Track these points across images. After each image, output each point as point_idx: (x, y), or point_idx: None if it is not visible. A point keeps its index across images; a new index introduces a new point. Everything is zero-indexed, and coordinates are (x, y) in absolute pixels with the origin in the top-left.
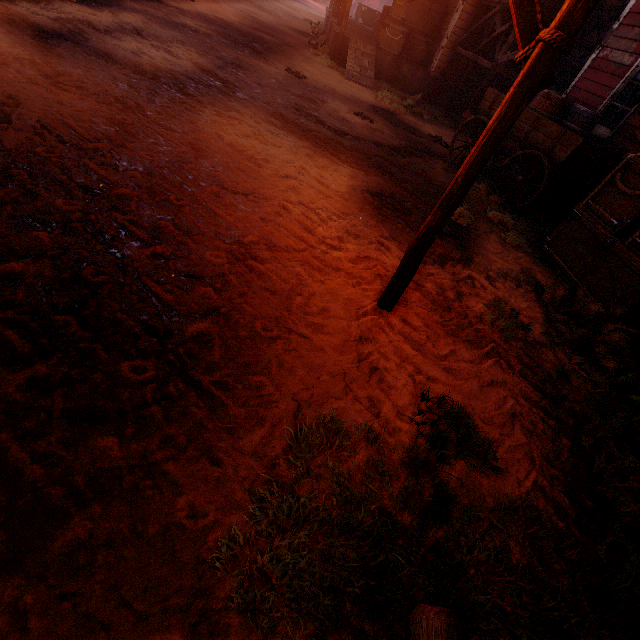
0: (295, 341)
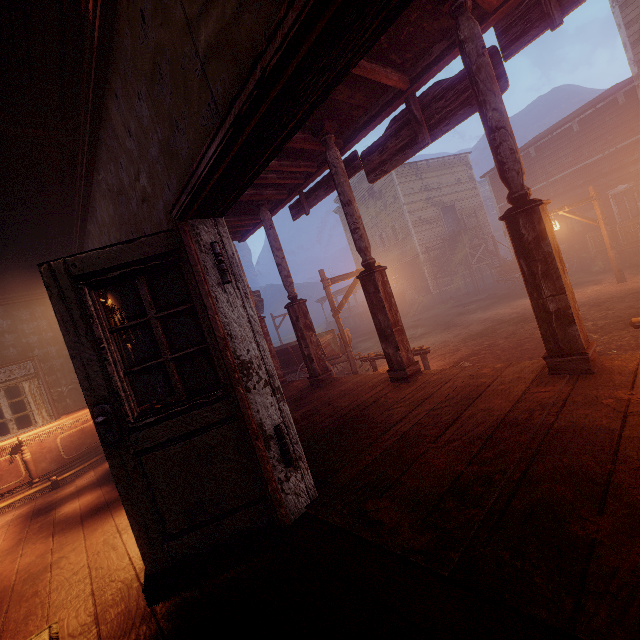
0: (633, 287)
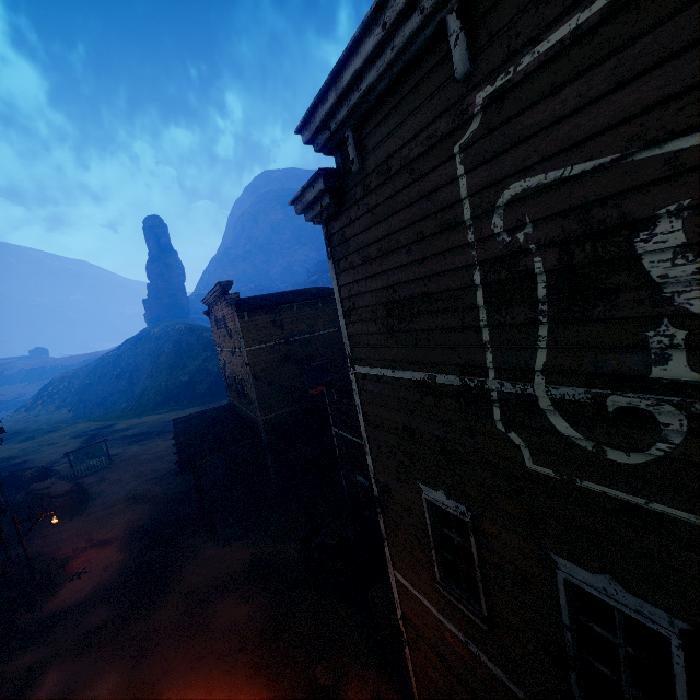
0: None
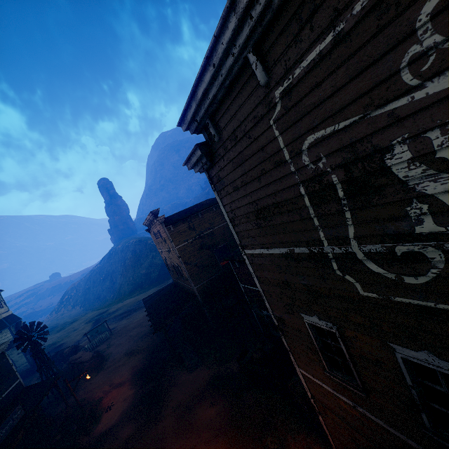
0: None
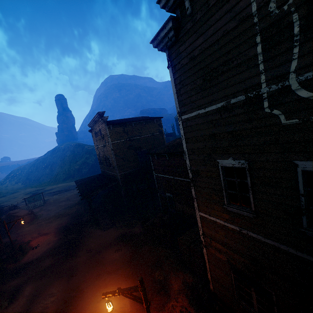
0: None
